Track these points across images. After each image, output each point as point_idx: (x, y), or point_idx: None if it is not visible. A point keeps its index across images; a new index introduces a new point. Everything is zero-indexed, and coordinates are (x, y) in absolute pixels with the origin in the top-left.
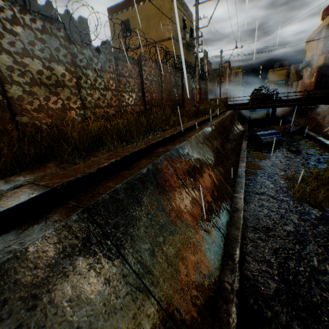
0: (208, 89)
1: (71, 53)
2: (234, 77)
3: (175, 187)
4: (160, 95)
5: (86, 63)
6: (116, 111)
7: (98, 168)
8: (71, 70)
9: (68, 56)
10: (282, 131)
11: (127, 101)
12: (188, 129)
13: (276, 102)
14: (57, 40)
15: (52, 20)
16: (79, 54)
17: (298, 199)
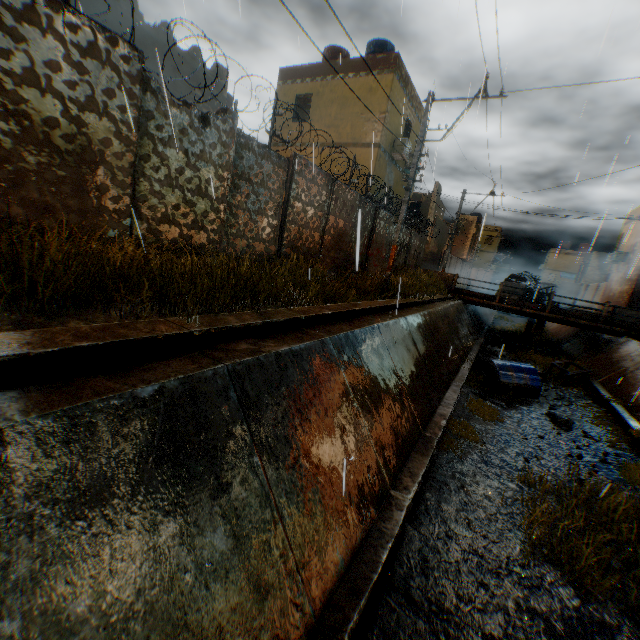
0: (427, 251)
1: (139, 108)
2: (482, 243)
3: (221, 448)
4: (319, 235)
5: (169, 135)
6: (210, 241)
7: (25, 356)
8: (129, 137)
9: (130, 111)
10: (548, 370)
11: (242, 227)
12: (343, 315)
13: (547, 309)
14: (115, 76)
15: (117, 39)
16: (160, 114)
17: (535, 544)
